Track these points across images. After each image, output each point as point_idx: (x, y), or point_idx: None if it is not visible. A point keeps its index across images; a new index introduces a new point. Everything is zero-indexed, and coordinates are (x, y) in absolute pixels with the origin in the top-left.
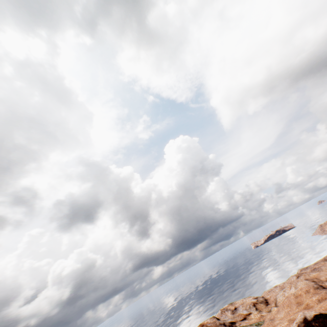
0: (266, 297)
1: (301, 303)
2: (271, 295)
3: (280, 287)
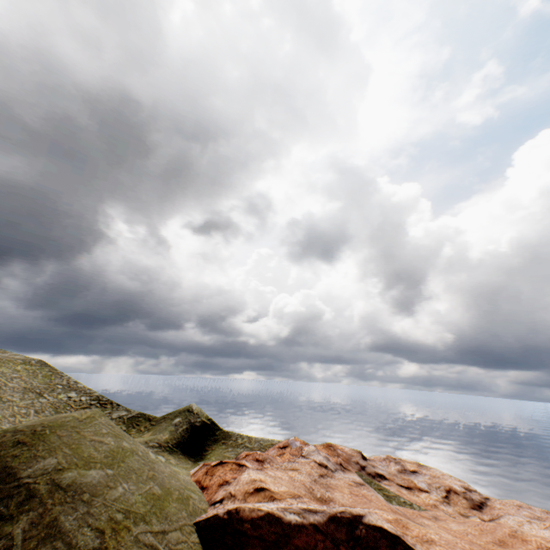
0: (493, 504)
1: (505, 546)
2: (504, 509)
3: (538, 516)
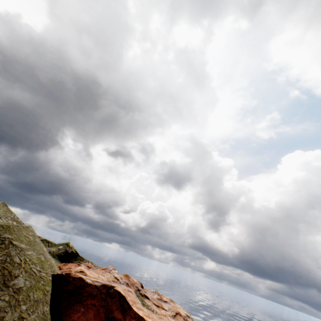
0: None
1: None
2: None
3: None
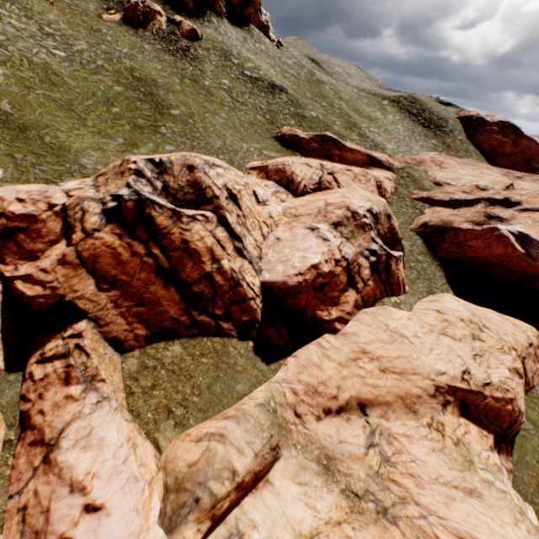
0: None
1: None
2: None
3: None
